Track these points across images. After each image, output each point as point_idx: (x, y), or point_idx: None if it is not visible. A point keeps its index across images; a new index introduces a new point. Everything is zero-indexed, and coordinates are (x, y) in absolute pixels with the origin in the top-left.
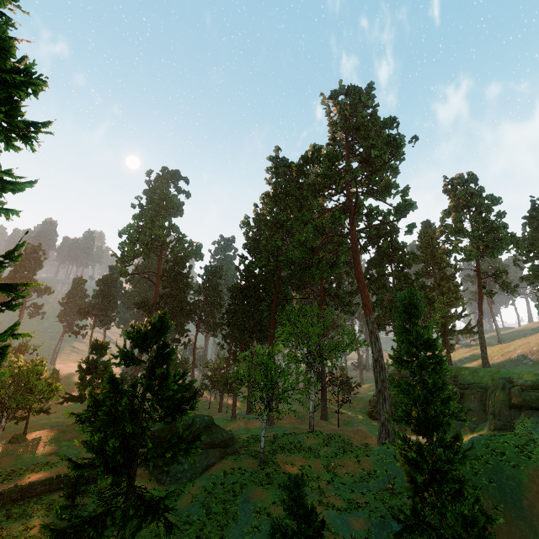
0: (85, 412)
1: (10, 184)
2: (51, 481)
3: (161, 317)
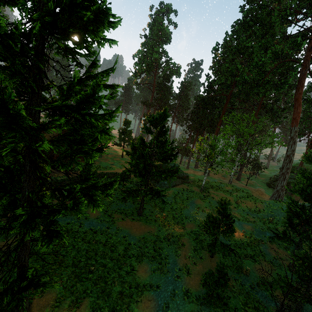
0: (131, 150)
1: (112, 22)
2: (114, 174)
3: (164, 110)
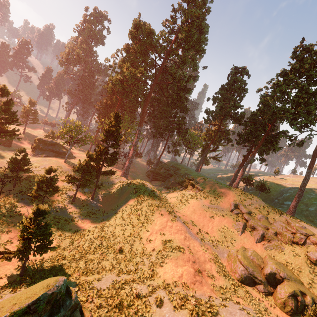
0: None
1: None
2: None
3: (1, 86)
